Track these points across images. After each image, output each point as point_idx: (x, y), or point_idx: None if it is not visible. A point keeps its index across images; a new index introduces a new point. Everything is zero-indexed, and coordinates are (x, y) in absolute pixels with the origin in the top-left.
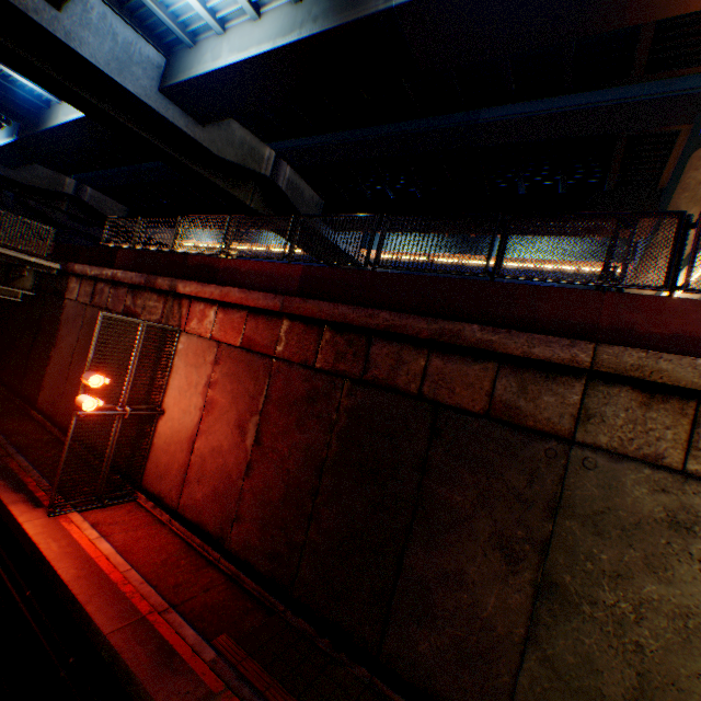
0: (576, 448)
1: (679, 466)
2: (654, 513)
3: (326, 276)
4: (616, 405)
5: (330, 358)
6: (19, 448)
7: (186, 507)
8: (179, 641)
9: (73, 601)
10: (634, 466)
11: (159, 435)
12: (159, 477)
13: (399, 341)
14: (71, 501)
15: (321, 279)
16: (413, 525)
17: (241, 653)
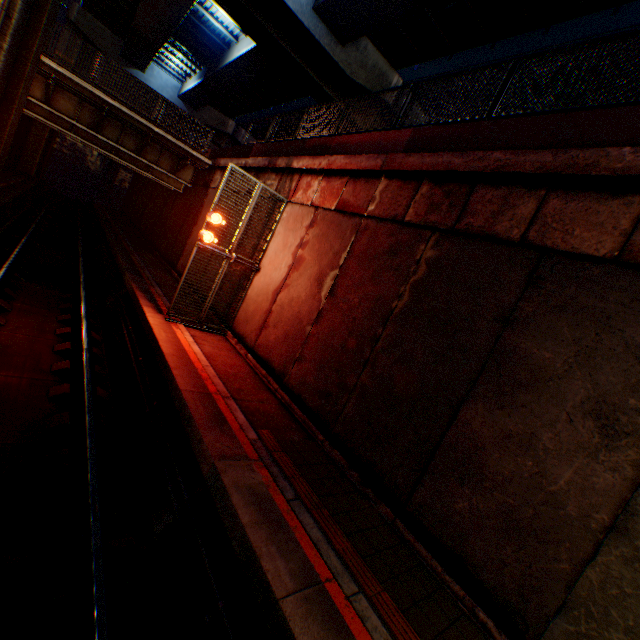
0: None
1: None
2: None
3: (435, 135)
4: None
5: (421, 211)
6: (158, 284)
7: (260, 347)
8: (231, 417)
9: (165, 367)
10: None
11: (252, 288)
12: (245, 321)
13: (508, 185)
14: (181, 316)
15: (428, 140)
16: (478, 380)
17: (277, 446)
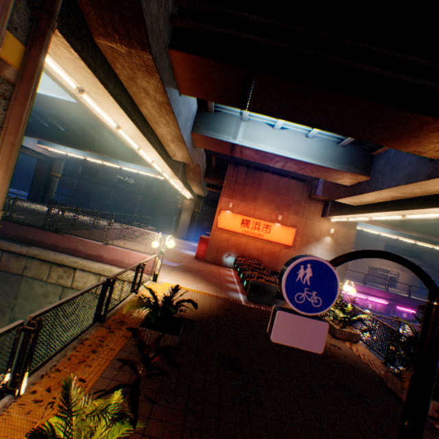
0: (25, 277)
1: (47, 280)
2: (42, 293)
3: None
4: (35, 264)
5: None
6: None
7: None
8: None
9: None
10: (38, 281)
11: None
12: None
13: None
14: None
15: None
16: None
17: None
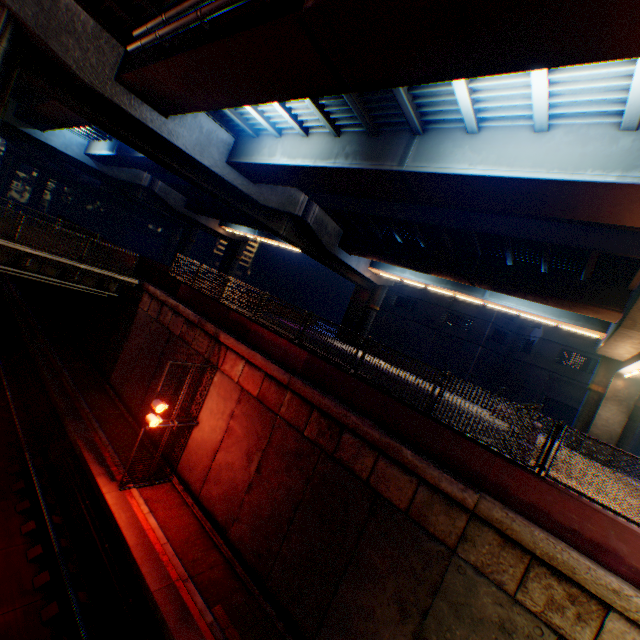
0: (456, 556)
1: (512, 592)
2: (492, 616)
3: (322, 367)
4: (484, 538)
5: (314, 431)
6: (100, 422)
7: (205, 497)
8: (193, 604)
9: (134, 561)
10: (487, 581)
11: (193, 438)
12: (189, 468)
13: (361, 438)
14: (133, 479)
15: (318, 368)
16: (348, 567)
17: (228, 621)
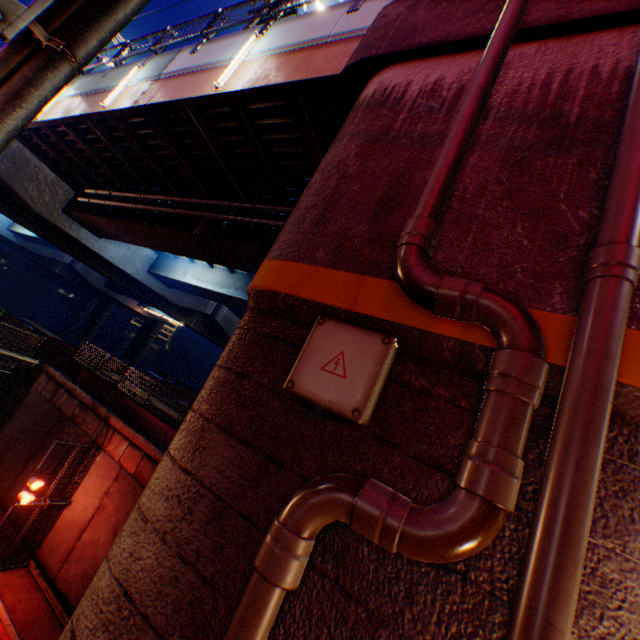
0: None
1: None
2: None
3: None
4: None
5: None
6: None
7: (62, 578)
8: None
9: None
10: None
11: (63, 518)
12: (51, 550)
13: None
14: None
15: None
16: None
17: None
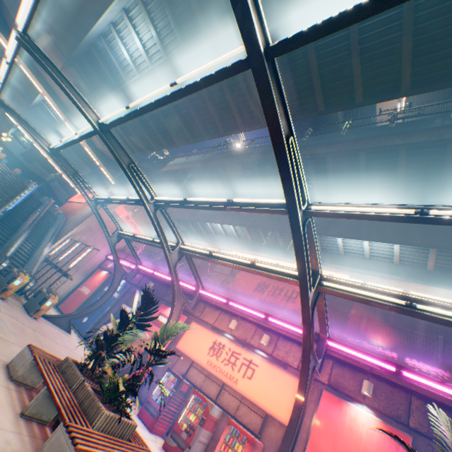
0: None
1: None
2: None
3: None
4: None
5: None
6: None
7: None
8: None
9: None
10: None
11: None
12: None
13: None
14: None
15: None
16: None
17: None
